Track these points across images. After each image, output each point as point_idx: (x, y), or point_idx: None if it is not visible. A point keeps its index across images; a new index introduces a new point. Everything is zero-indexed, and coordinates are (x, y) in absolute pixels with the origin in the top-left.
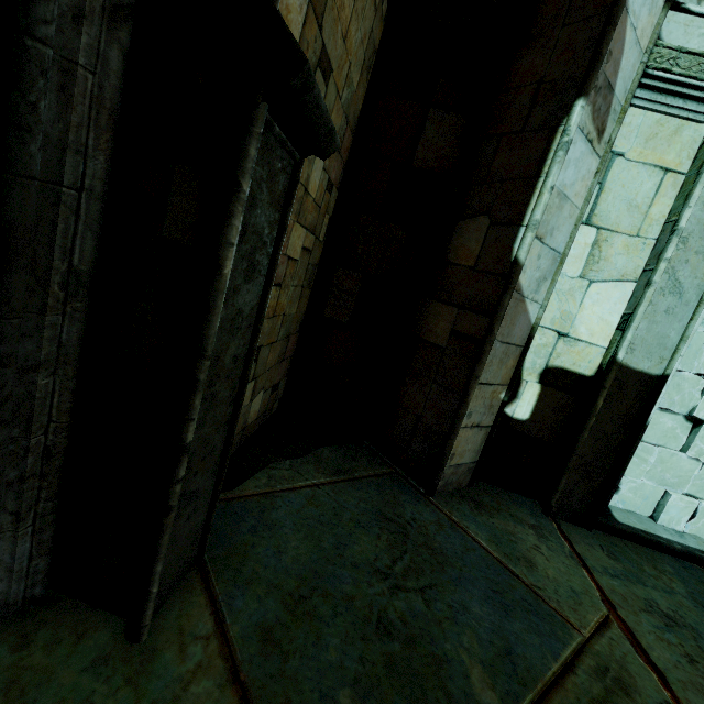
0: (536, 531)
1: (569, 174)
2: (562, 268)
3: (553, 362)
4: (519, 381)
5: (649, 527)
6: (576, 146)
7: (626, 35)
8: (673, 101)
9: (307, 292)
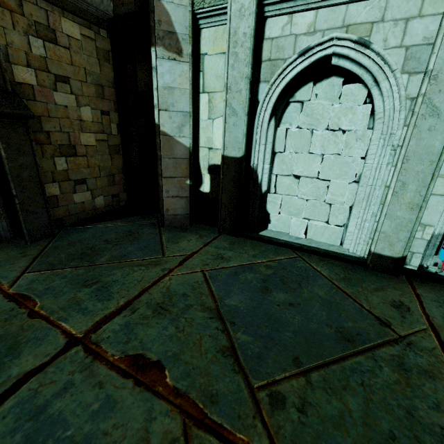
0: (200, 236)
1: (167, 78)
2: (201, 117)
3: (211, 162)
4: (201, 174)
5: (278, 236)
6: (164, 66)
7: (166, 8)
8: (215, 19)
9: (118, 156)
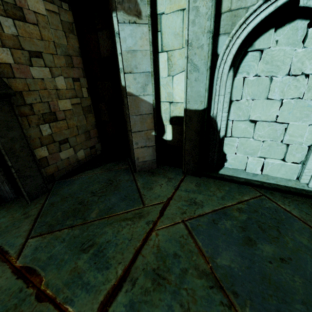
0: (169, 180)
1: (129, 42)
2: (161, 75)
3: (172, 114)
4: (163, 125)
5: (236, 174)
6: (125, 30)
7: None
8: None
9: (91, 115)
